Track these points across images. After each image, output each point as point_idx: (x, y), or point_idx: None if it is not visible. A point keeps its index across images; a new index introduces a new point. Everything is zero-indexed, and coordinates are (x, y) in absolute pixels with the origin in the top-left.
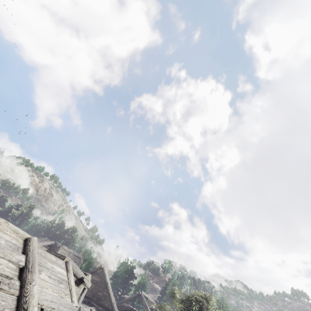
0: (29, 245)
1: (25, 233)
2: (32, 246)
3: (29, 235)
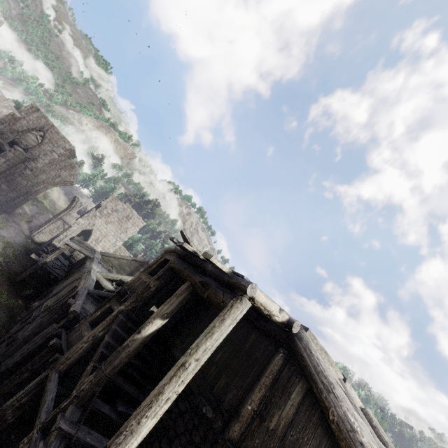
0: (376, 427)
1: (359, 400)
2: (383, 432)
3: (361, 403)
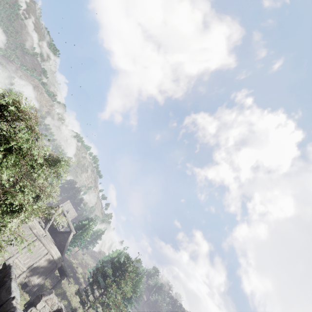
0: None
1: None
2: None
3: None
